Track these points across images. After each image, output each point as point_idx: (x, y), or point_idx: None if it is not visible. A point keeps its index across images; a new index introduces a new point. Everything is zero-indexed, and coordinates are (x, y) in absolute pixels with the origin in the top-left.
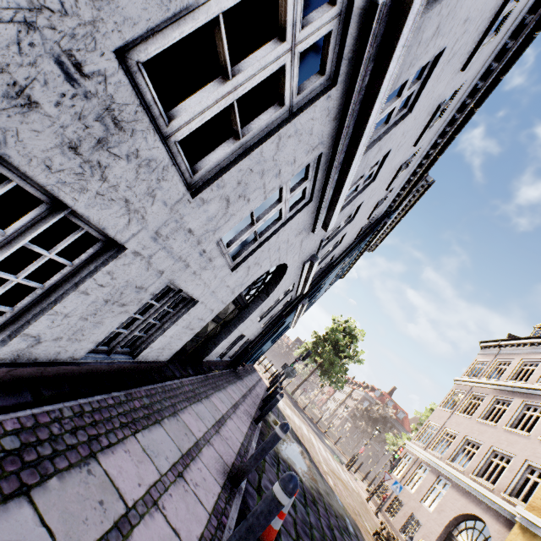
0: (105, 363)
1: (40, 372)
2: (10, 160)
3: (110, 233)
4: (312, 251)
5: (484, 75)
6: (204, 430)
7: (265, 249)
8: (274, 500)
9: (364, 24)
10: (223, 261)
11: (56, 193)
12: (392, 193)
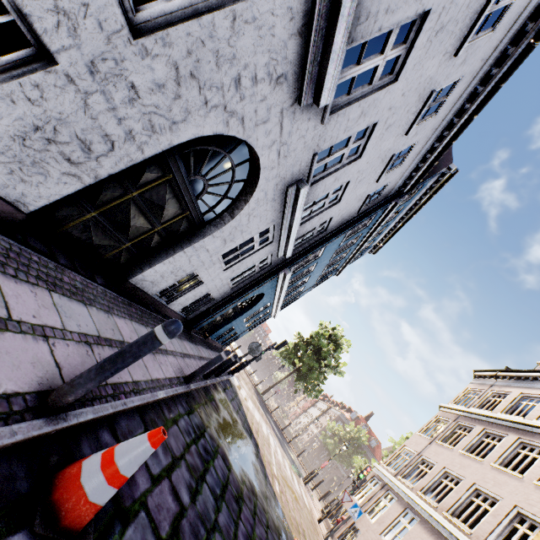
0: None
1: None
2: None
3: None
4: (300, 170)
5: None
6: (49, 323)
7: (209, 46)
8: None
9: None
10: None
11: None
12: (410, 160)
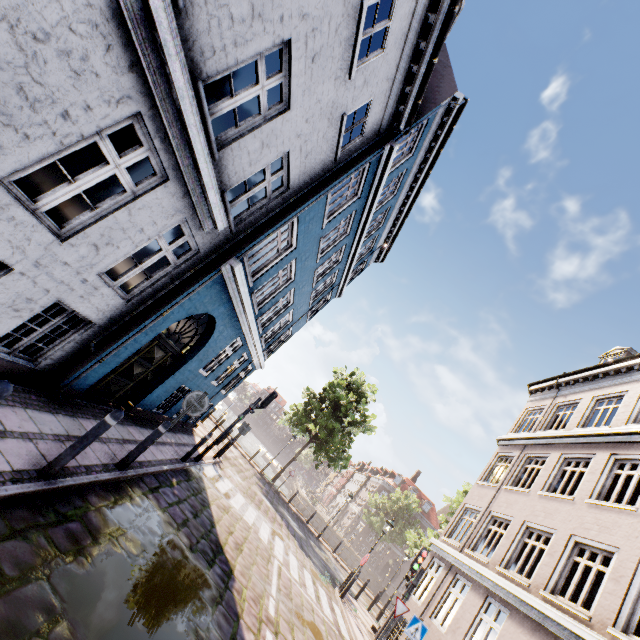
0: None
1: None
2: None
3: None
4: None
5: None
6: None
7: None
8: None
9: None
10: None
11: None
12: (397, 48)
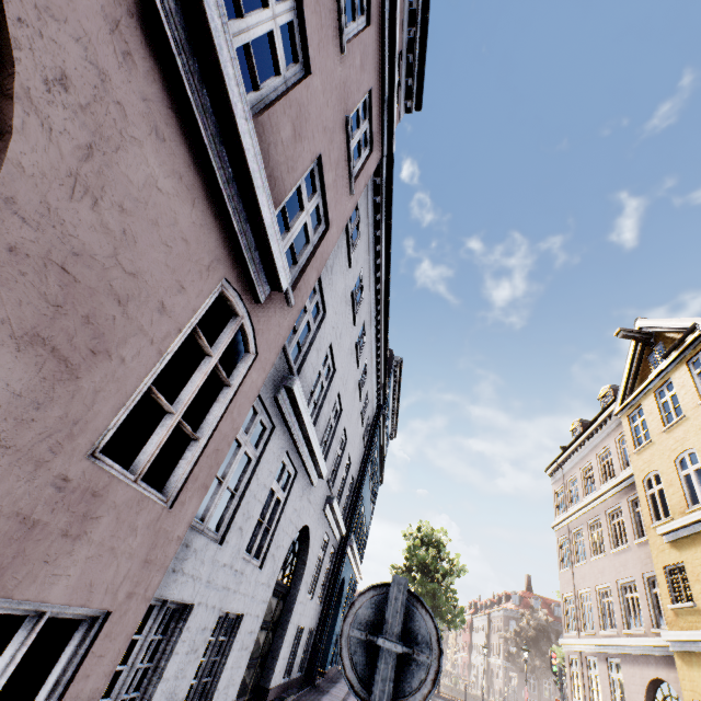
0: None
1: None
2: (156, 594)
3: (187, 601)
4: (324, 495)
5: (377, 302)
6: None
7: (280, 531)
8: None
9: (276, 402)
10: (251, 566)
11: (168, 596)
12: (371, 393)
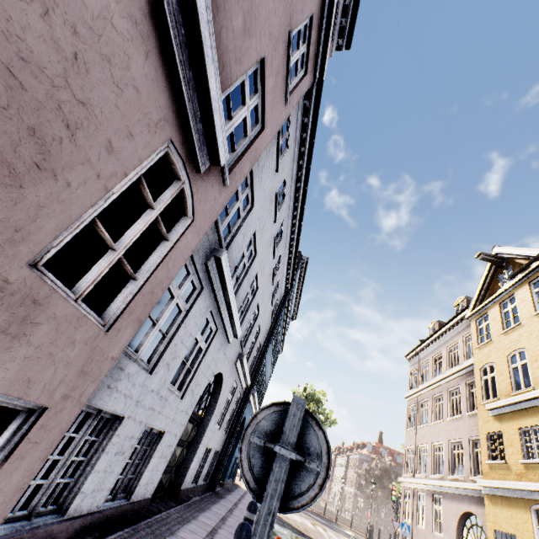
0: (113, 507)
1: (84, 522)
2: (92, 403)
3: (118, 413)
4: (237, 352)
5: (294, 208)
6: None
7: (199, 373)
8: (247, 520)
9: (206, 268)
10: (174, 396)
11: (102, 407)
12: (281, 281)
